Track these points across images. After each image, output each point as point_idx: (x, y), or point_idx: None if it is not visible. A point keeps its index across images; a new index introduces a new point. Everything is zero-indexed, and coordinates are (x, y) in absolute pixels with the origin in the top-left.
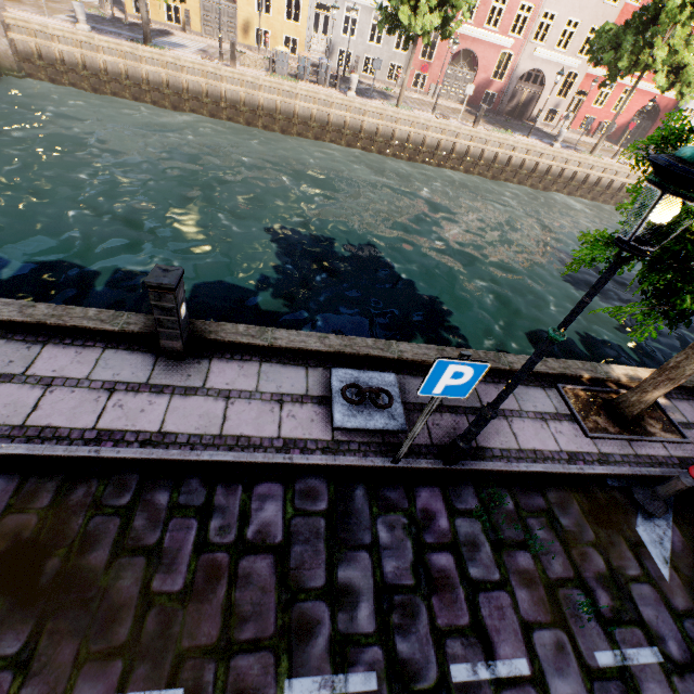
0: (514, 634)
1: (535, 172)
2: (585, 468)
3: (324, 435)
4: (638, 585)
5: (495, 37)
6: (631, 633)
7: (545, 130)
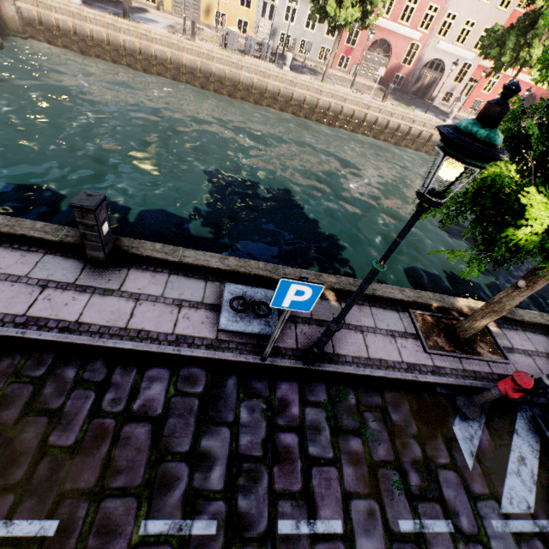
0: (335, 501)
1: (429, 142)
2: (419, 377)
3: (210, 334)
4: (445, 471)
5: (406, 30)
6: (432, 508)
7: (442, 108)
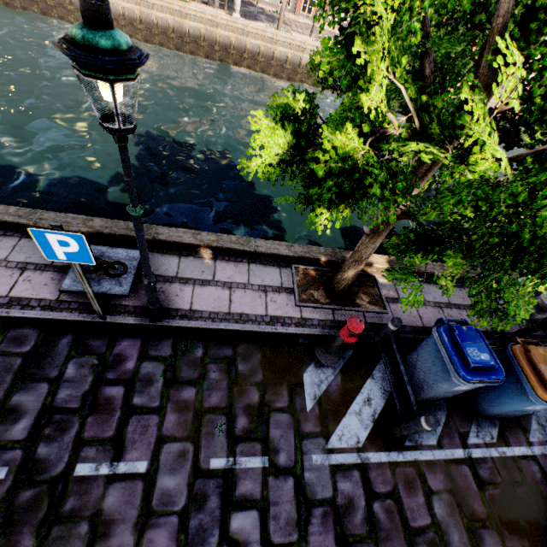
0: (147, 445)
1: None
2: (279, 329)
3: (51, 296)
4: (279, 413)
5: None
6: (252, 447)
7: None
